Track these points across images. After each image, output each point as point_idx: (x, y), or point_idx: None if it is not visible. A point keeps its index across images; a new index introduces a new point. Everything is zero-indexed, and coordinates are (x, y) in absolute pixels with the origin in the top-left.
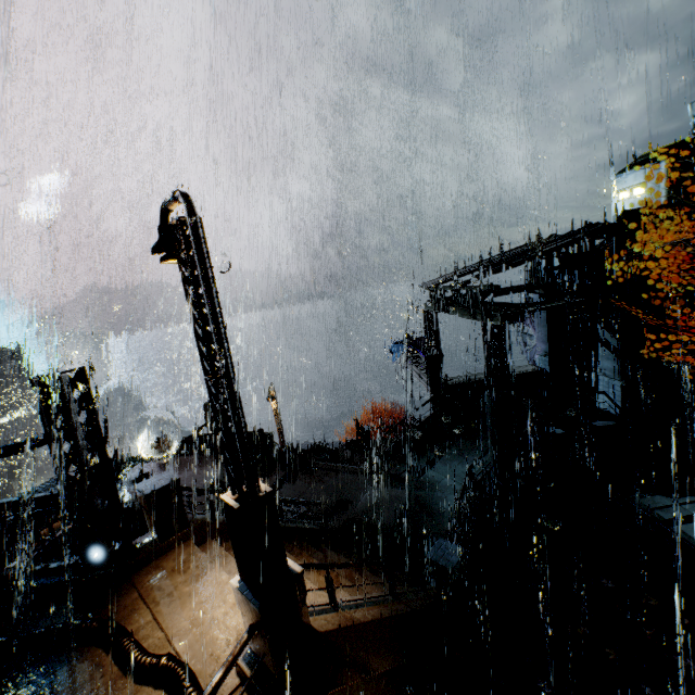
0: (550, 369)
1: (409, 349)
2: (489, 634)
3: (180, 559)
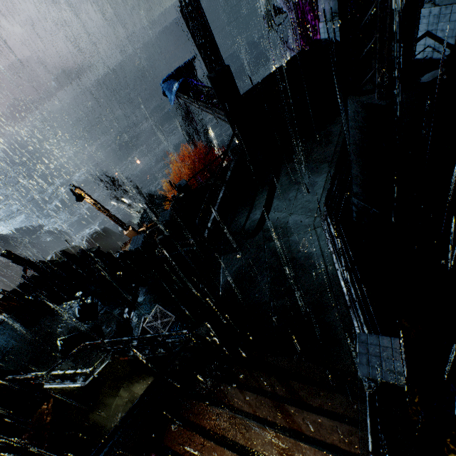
0: (340, 36)
1: (181, 81)
2: (453, 409)
3: None
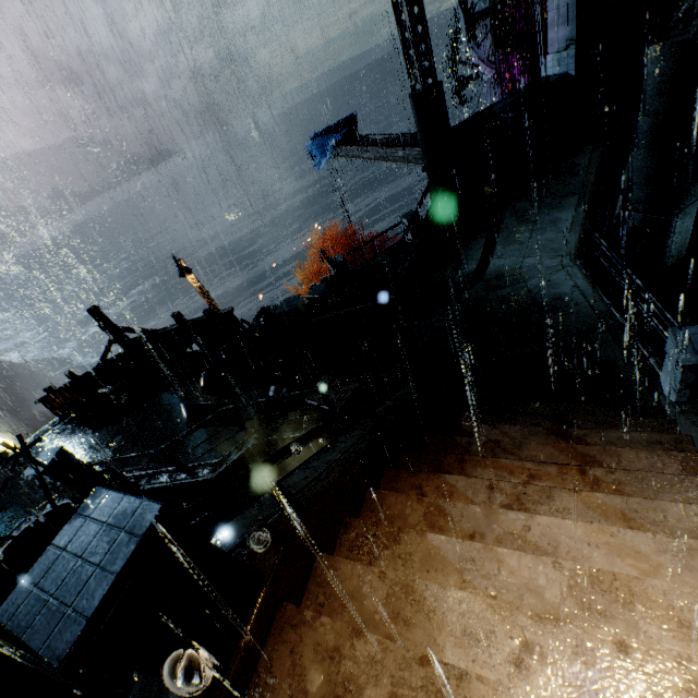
0: (576, 69)
1: (345, 131)
2: None
3: (315, 694)
